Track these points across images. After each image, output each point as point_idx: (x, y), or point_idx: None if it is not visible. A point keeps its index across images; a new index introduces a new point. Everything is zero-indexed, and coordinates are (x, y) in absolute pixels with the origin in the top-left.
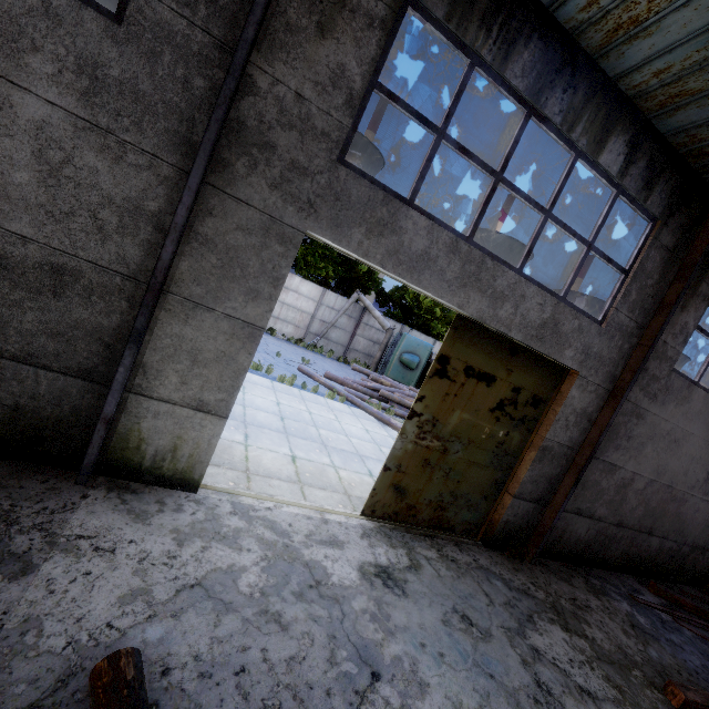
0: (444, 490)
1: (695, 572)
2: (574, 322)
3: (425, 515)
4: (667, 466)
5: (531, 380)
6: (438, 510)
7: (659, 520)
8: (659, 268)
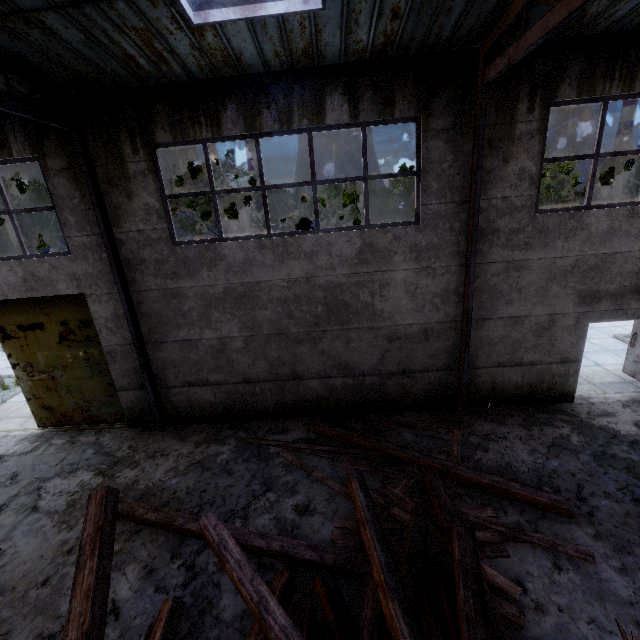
0: (77, 400)
1: (416, 396)
2: (45, 266)
3: (79, 418)
4: (257, 319)
5: (68, 313)
6: (84, 412)
7: (298, 364)
8: (74, 186)
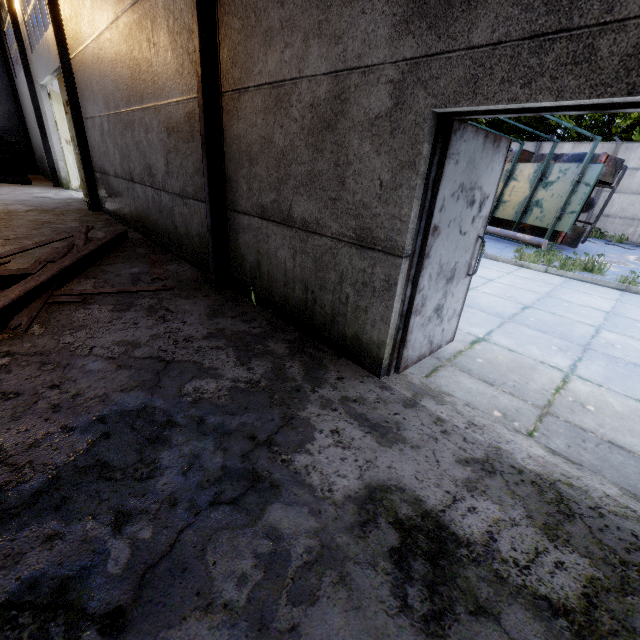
0: None
1: (195, 243)
2: (52, 36)
3: None
4: (107, 92)
5: None
6: None
7: (130, 160)
8: None
